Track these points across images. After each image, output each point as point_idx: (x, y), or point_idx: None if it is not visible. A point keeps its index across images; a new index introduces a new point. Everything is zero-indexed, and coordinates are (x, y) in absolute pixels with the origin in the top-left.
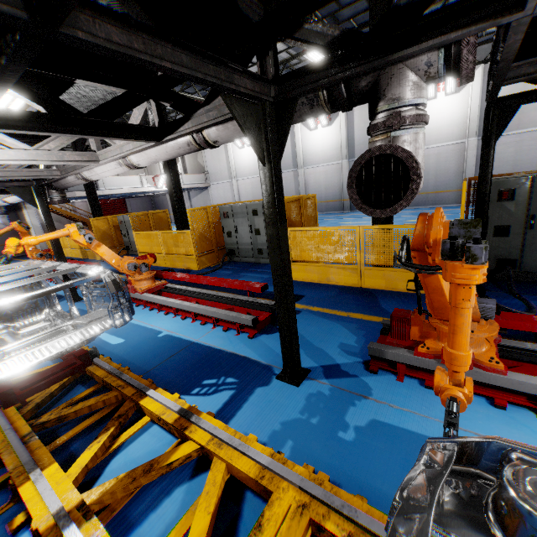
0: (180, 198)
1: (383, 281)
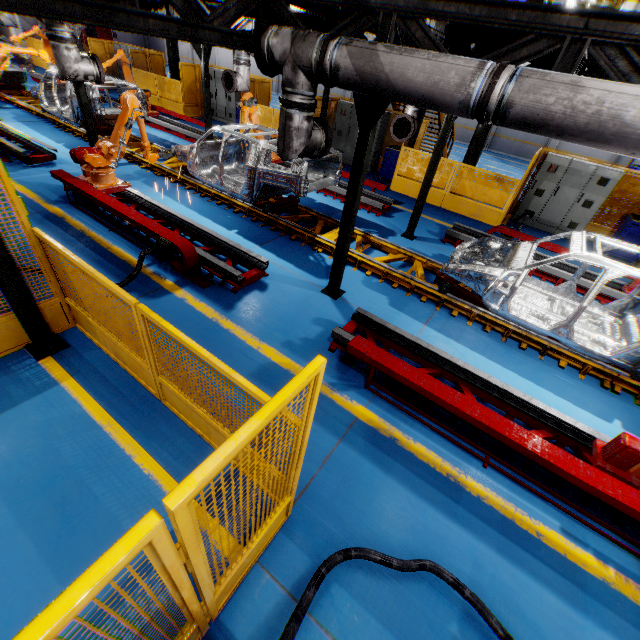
0: (176, 48)
1: None
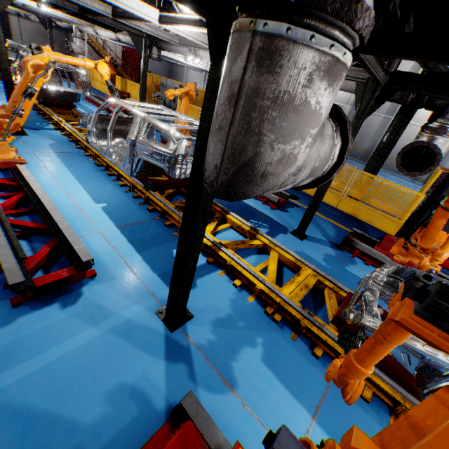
0: None
1: (352, 209)
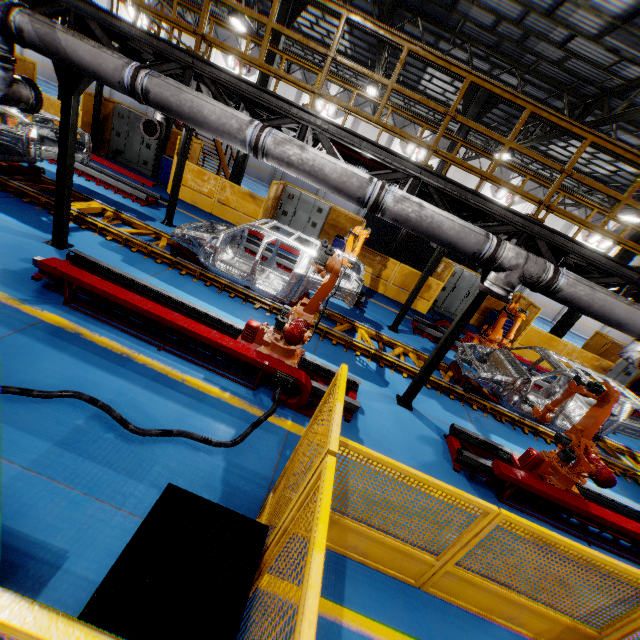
0: None
1: None
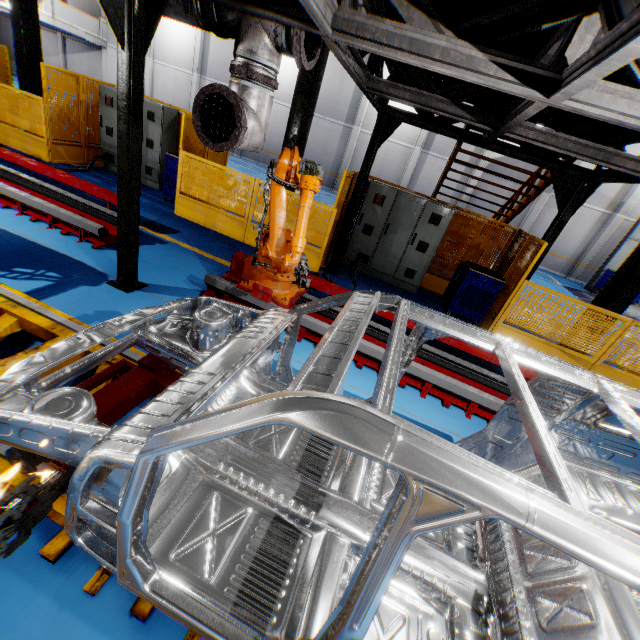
0: (35, 40)
1: None
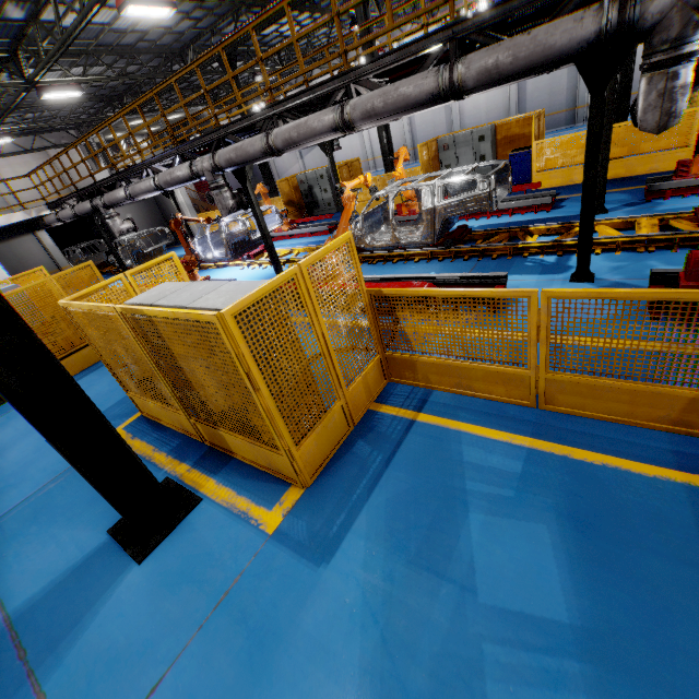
0: (390, 139)
1: (623, 170)
